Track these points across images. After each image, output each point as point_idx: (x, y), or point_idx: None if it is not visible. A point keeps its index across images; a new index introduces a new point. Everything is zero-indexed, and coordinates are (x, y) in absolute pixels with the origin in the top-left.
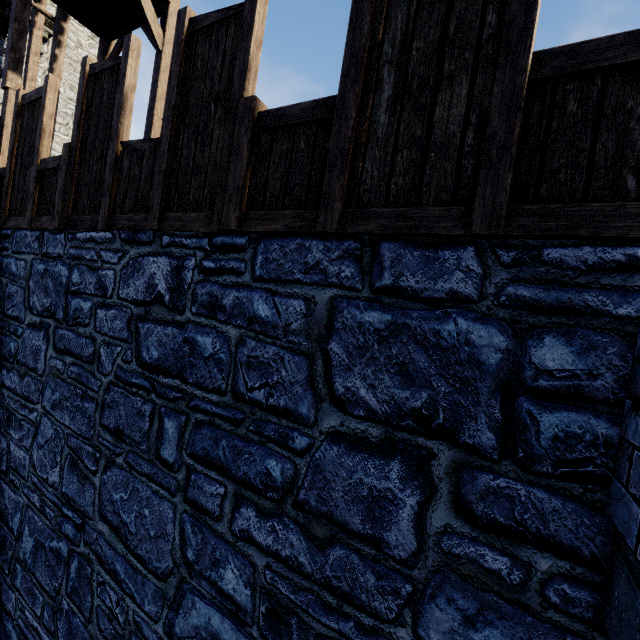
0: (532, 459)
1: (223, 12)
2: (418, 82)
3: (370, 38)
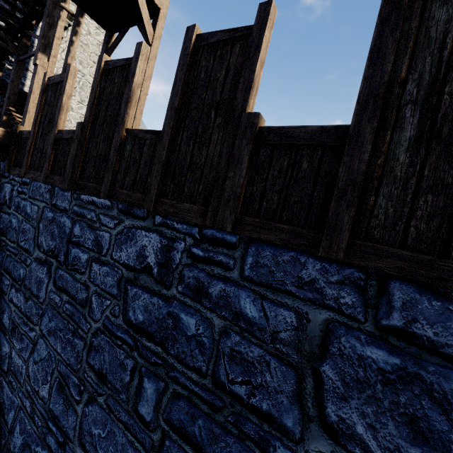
0: None
1: (230, 32)
2: (450, 127)
3: (390, 75)
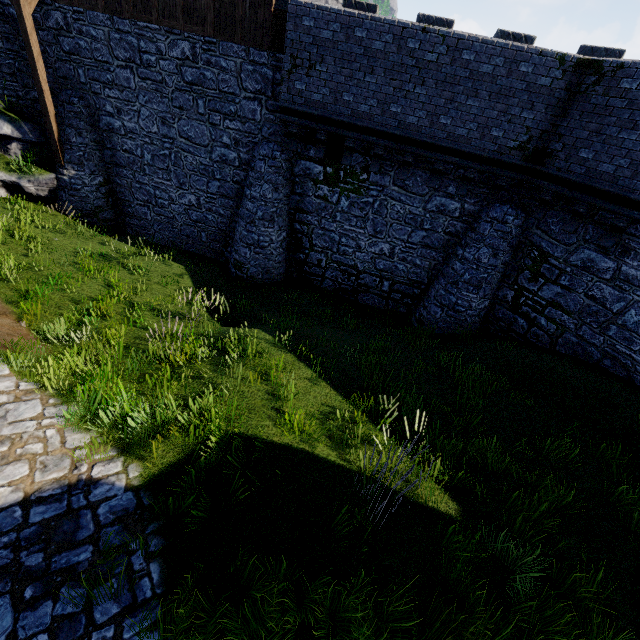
0: (276, 97)
1: None
2: (254, 5)
3: None
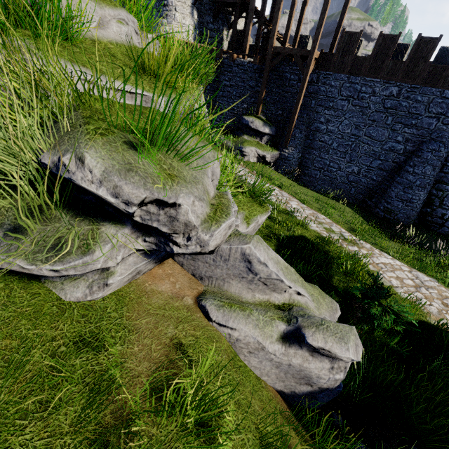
0: None
1: (430, 39)
2: None
3: None
